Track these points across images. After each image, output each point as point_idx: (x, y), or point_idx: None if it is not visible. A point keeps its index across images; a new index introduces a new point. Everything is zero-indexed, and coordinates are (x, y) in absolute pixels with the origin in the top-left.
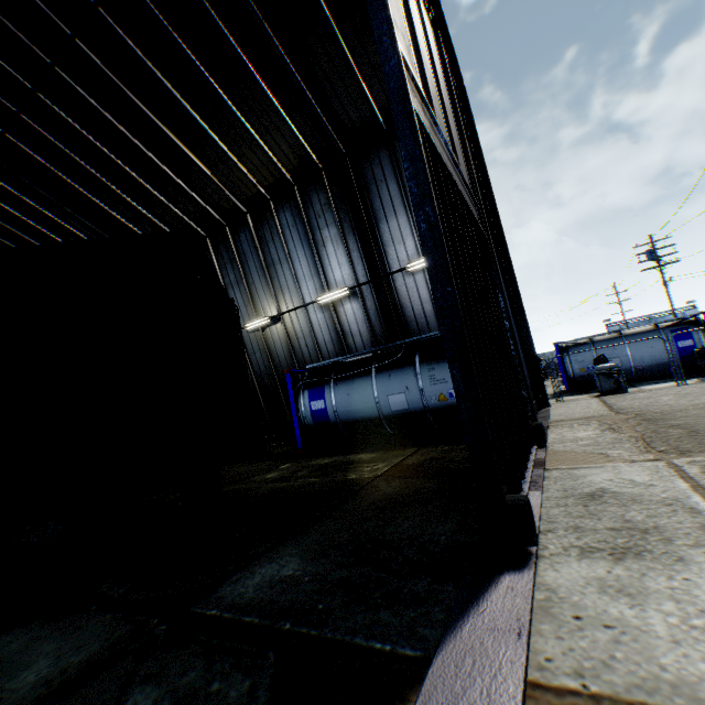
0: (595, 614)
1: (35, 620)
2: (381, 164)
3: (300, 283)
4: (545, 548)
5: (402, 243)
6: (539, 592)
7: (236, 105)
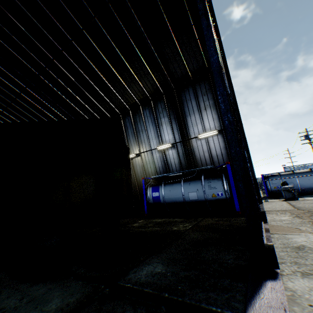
0: None
1: (47, 280)
2: (189, 93)
3: (150, 140)
4: (283, 270)
5: (196, 126)
6: (286, 291)
7: (131, 67)
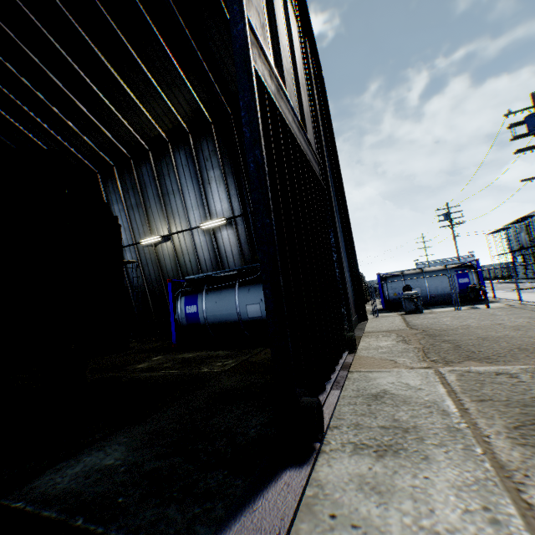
0: (348, 512)
1: None
2: None
3: (188, 211)
4: (328, 443)
5: None
6: (310, 488)
7: (143, 61)
